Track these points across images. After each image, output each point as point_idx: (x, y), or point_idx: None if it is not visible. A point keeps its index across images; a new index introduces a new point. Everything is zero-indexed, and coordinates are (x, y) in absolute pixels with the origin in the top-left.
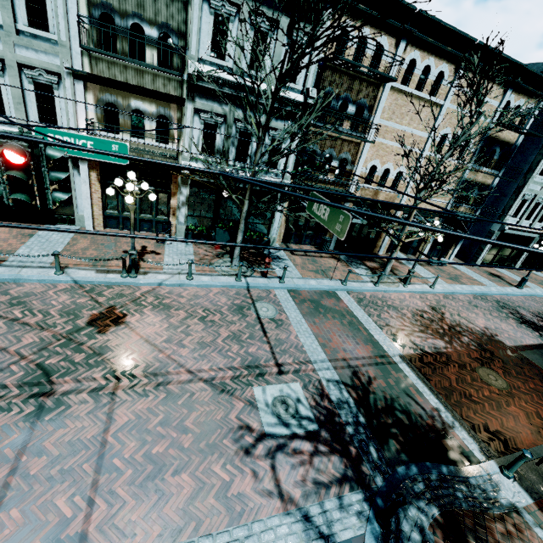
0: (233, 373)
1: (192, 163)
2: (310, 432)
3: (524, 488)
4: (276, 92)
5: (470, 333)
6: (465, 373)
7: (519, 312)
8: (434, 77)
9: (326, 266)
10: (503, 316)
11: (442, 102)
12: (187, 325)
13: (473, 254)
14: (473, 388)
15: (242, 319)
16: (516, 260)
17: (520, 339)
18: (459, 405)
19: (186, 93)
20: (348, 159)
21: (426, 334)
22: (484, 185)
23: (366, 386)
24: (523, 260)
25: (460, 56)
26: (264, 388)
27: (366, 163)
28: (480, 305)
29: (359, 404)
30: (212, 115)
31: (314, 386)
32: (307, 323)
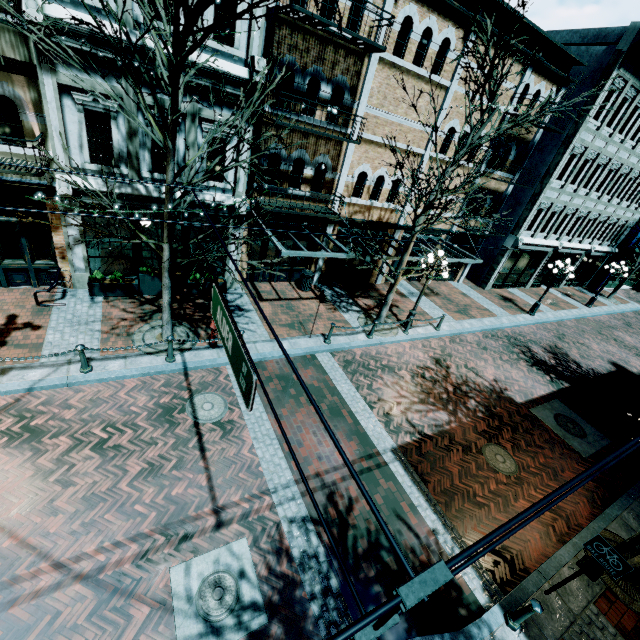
0: (139, 548)
1: (75, 177)
2: (255, 633)
3: (532, 639)
4: (173, 70)
5: (478, 393)
6: (470, 460)
7: (531, 349)
8: (438, 46)
9: (305, 315)
10: (514, 358)
11: (448, 83)
12: (70, 464)
13: (484, 274)
14: (479, 481)
15: (168, 432)
16: (529, 277)
17: (531, 390)
18: (461, 515)
19: (35, 57)
20: (327, 165)
21: (427, 405)
22: (497, 192)
23: (344, 517)
24: (536, 277)
25: (470, 16)
26: (188, 564)
27: (352, 169)
28: (490, 345)
29: (332, 553)
30: (96, 97)
31: (269, 538)
32: (270, 420)
